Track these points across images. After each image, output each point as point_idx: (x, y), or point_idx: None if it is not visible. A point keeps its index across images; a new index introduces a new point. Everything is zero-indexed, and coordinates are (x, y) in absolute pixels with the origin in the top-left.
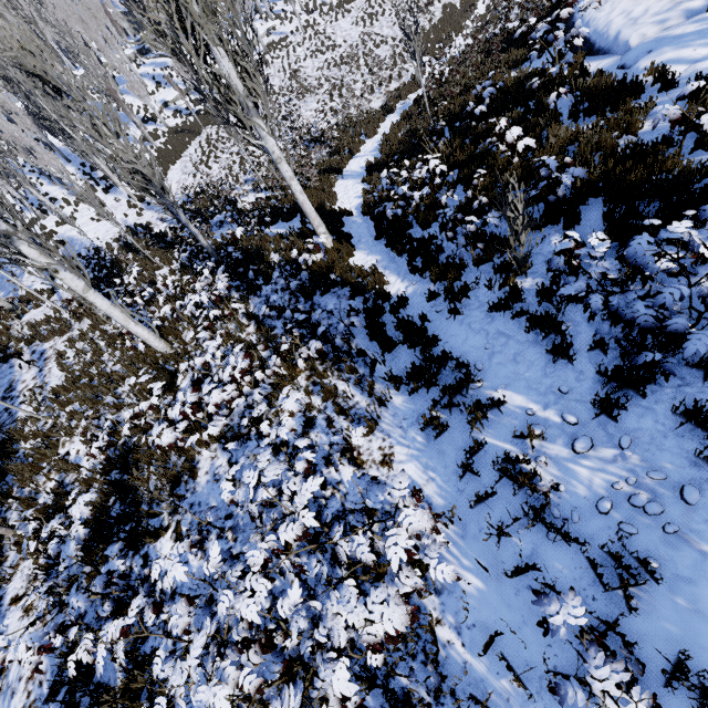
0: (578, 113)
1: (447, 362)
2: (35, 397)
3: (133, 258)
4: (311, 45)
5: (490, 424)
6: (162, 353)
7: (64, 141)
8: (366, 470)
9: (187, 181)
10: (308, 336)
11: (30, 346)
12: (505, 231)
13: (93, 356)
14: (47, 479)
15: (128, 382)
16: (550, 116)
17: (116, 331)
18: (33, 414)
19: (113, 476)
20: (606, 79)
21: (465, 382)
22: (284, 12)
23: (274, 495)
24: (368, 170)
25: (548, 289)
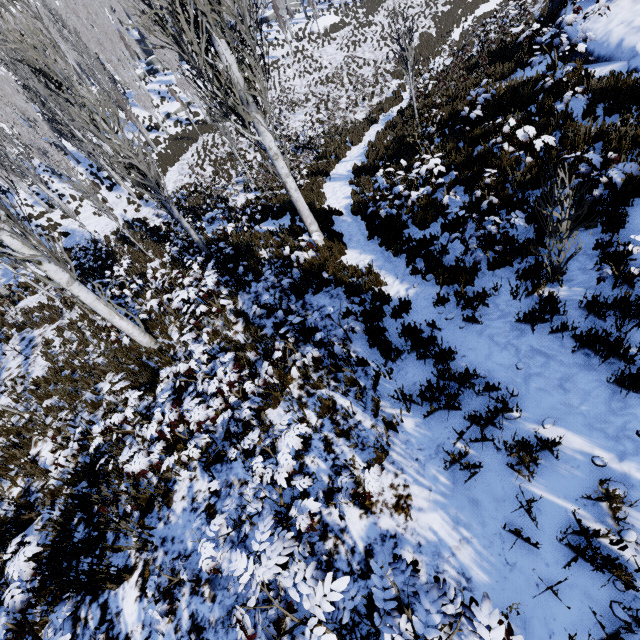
0: (593, 113)
1: (474, 384)
2: (15, 388)
3: (127, 250)
4: (300, 67)
5: (540, 470)
6: (145, 348)
7: (75, 144)
8: (377, 516)
9: (183, 182)
10: (299, 338)
11: (21, 333)
12: (521, 233)
13: (78, 346)
14: (13, 483)
15: (110, 376)
16: (562, 116)
17: (102, 323)
18: (9, 408)
19: (82, 486)
20: (625, 78)
21: (498, 410)
22: (277, 40)
23: (271, 578)
24: (356, 173)
25: (600, 302)
